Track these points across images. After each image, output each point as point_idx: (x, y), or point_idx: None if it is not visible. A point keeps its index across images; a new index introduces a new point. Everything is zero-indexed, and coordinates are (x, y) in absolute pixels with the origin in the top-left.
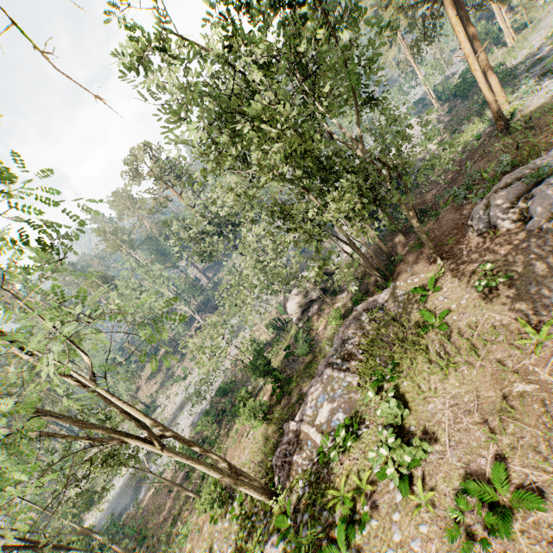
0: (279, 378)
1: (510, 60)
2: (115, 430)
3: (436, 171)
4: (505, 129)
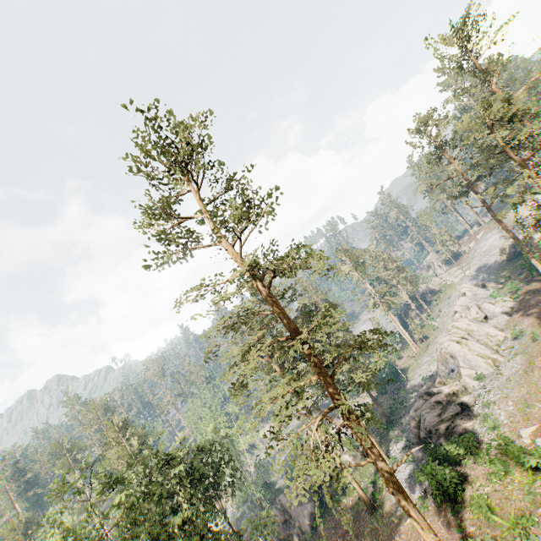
0: None
1: (412, 373)
2: None
3: (339, 508)
4: (372, 511)
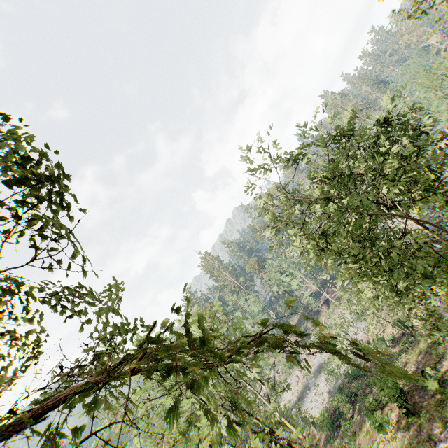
0: (405, 405)
1: None
2: (284, 444)
3: None
4: None
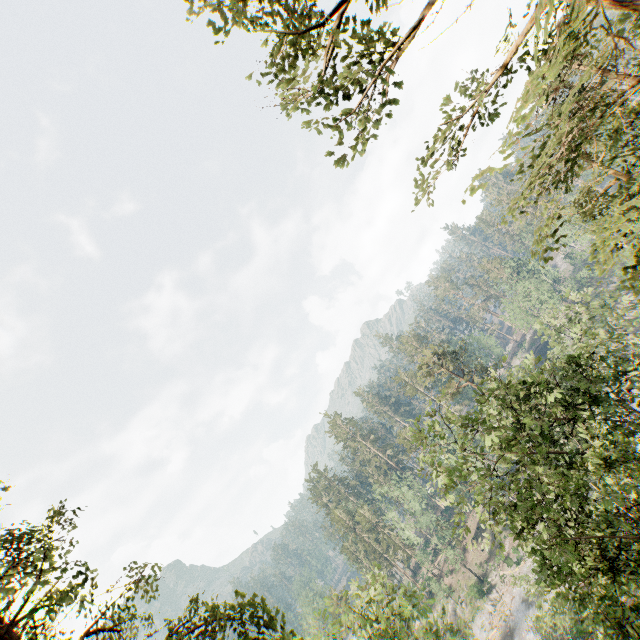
0: None
1: None
2: None
3: None
4: None
